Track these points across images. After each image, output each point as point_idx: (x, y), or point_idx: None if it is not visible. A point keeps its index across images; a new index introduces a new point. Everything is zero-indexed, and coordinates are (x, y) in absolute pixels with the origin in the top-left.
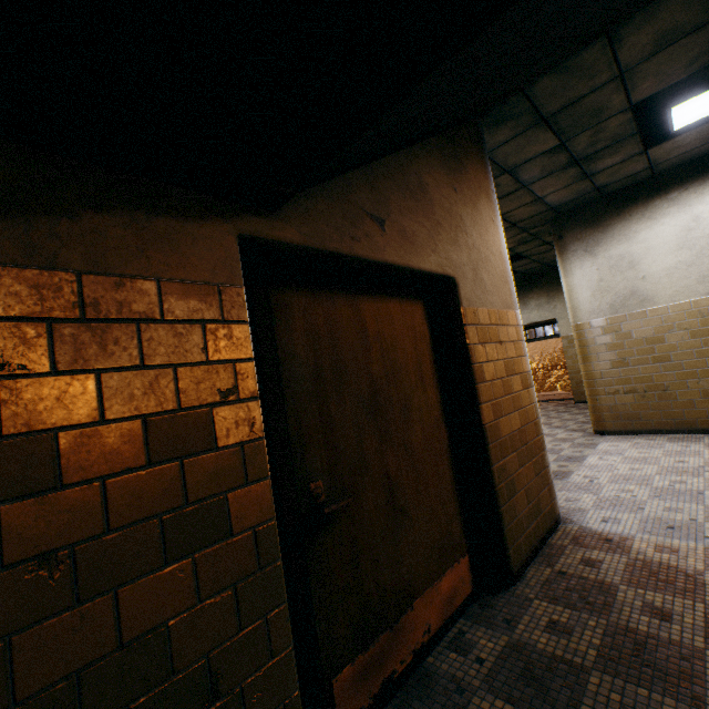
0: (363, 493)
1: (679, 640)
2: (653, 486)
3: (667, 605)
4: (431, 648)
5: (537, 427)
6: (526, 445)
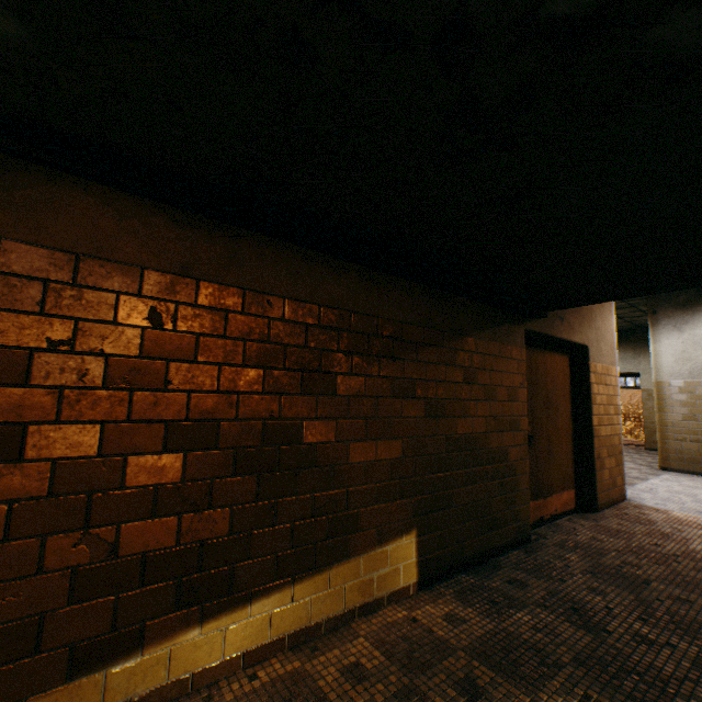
0: (540, 438)
1: (684, 536)
2: (695, 498)
3: (683, 529)
4: (556, 519)
5: (620, 439)
6: (612, 446)
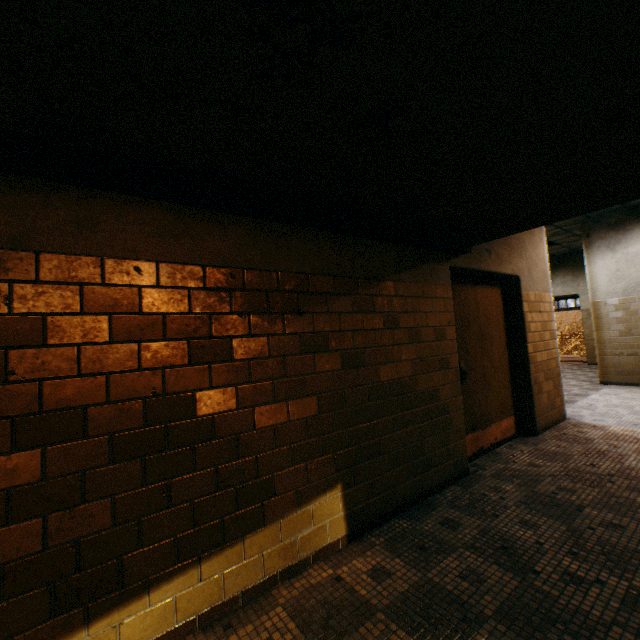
0: (475, 372)
1: (620, 452)
2: (632, 410)
3: (619, 444)
4: (496, 447)
5: (557, 362)
6: (549, 371)
